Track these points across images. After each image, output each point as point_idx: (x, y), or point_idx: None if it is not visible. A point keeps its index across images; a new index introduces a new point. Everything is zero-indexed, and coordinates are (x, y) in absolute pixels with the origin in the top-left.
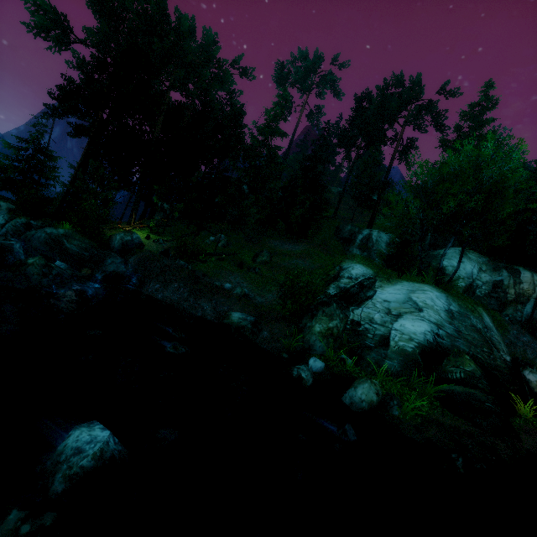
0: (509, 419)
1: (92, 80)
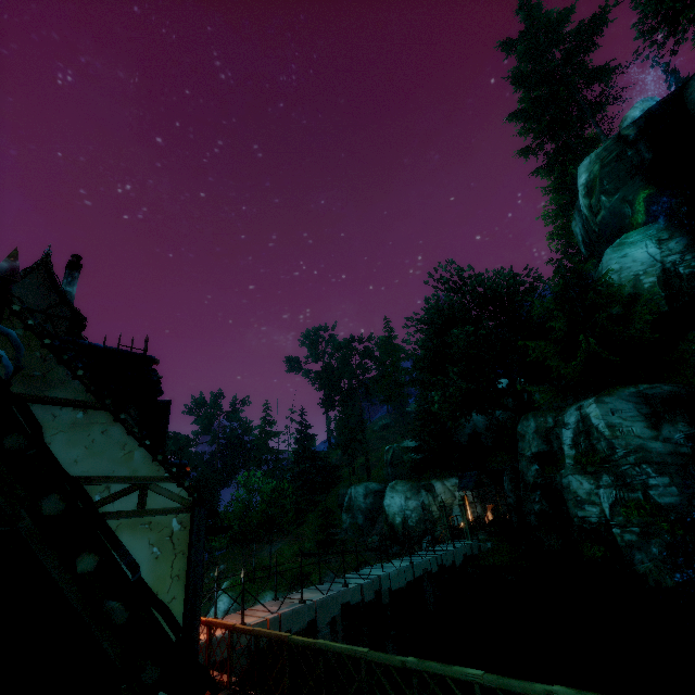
0: None
1: None
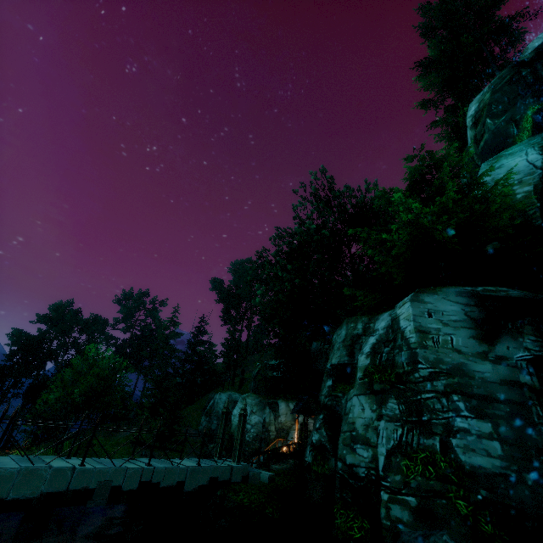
0: None
1: (4, 366)
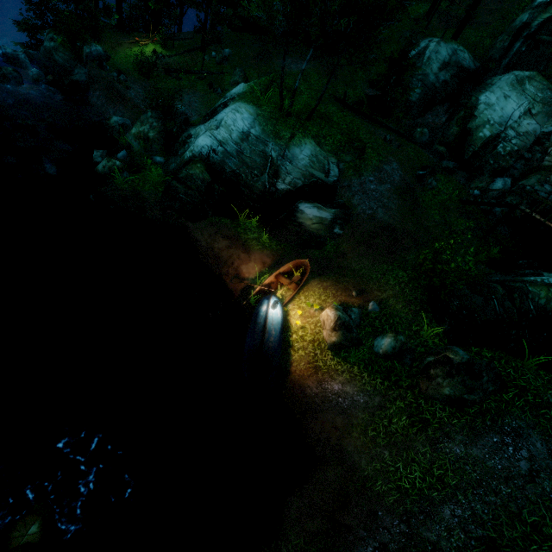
0: (218, 218)
1: None
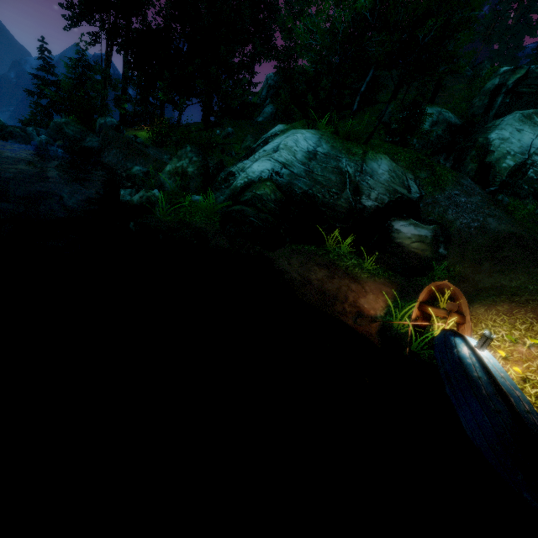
0: (298, 245)
1: None
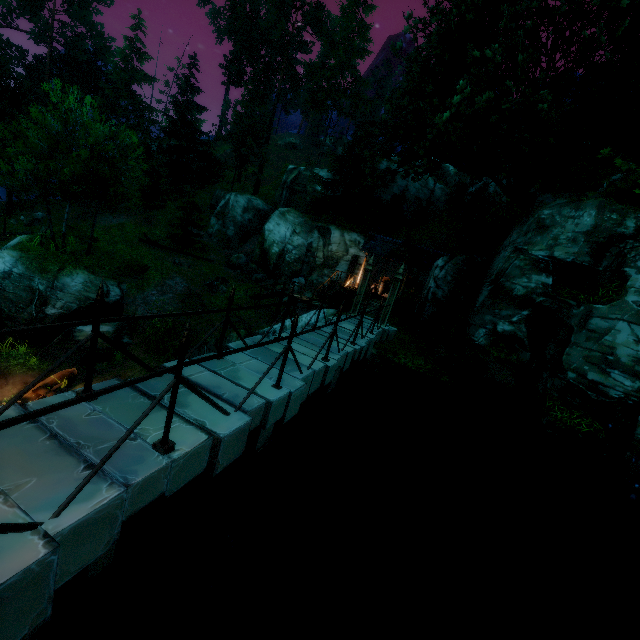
0: None
1: None
